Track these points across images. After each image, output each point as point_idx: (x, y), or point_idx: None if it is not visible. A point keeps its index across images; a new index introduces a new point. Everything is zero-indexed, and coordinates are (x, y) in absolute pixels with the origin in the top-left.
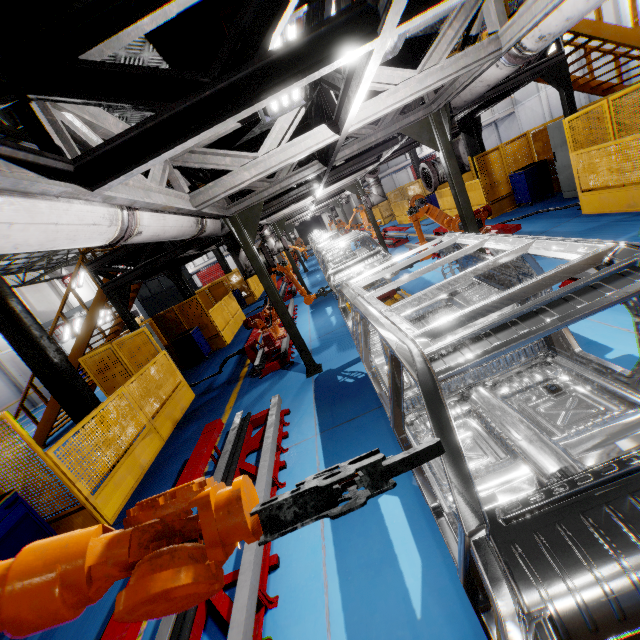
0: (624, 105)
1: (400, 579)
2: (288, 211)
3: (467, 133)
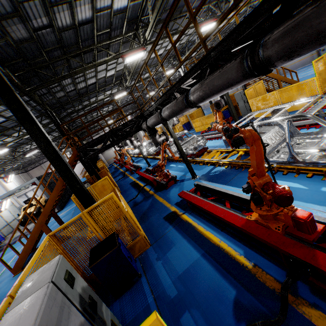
0: (258, 87)
1: (295, 187)
2: None
3: None
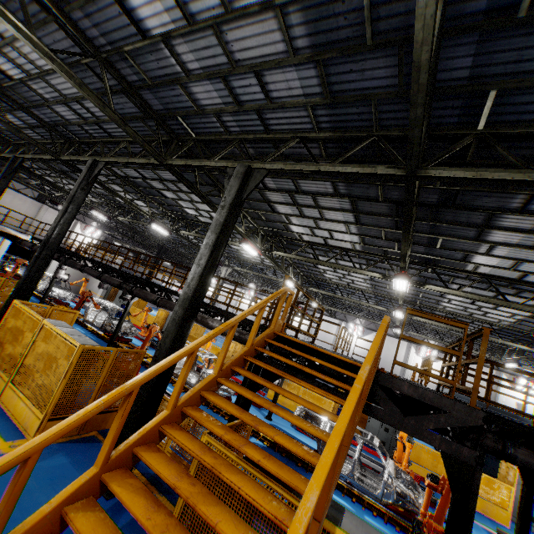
0: None
1: None
2: None
3: None
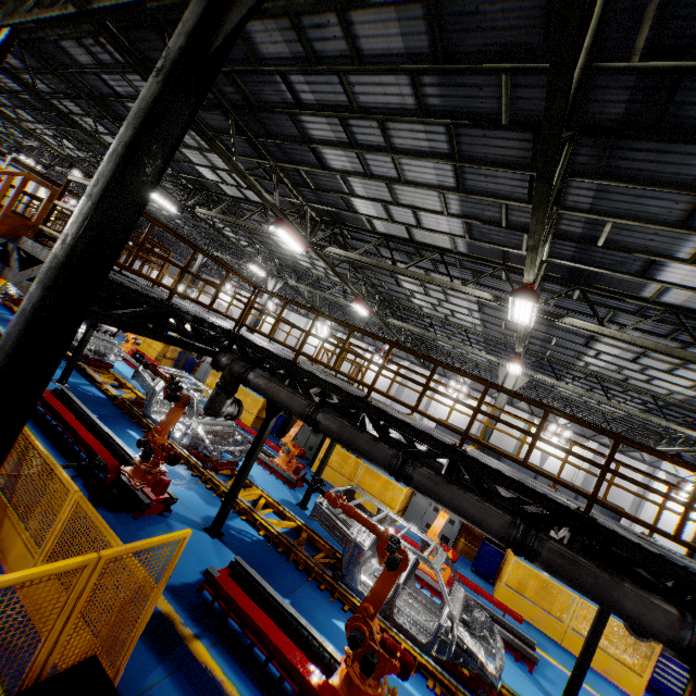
0: None
1: None
2: None
3: None
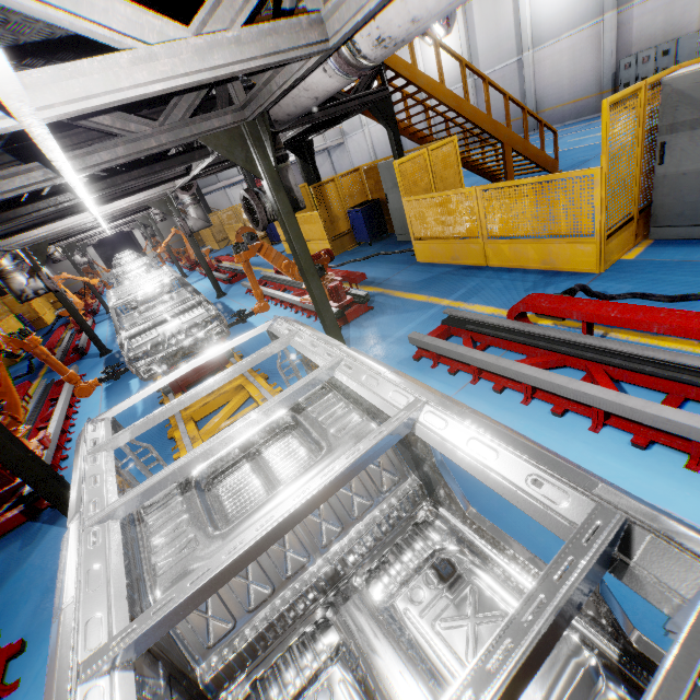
0: (441, 157)
1: None
2: (44, 232)
3: (300, 157)
